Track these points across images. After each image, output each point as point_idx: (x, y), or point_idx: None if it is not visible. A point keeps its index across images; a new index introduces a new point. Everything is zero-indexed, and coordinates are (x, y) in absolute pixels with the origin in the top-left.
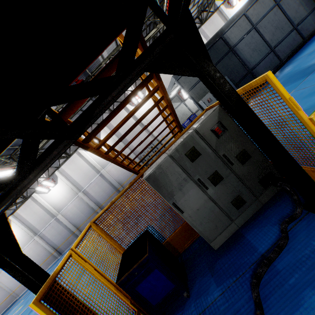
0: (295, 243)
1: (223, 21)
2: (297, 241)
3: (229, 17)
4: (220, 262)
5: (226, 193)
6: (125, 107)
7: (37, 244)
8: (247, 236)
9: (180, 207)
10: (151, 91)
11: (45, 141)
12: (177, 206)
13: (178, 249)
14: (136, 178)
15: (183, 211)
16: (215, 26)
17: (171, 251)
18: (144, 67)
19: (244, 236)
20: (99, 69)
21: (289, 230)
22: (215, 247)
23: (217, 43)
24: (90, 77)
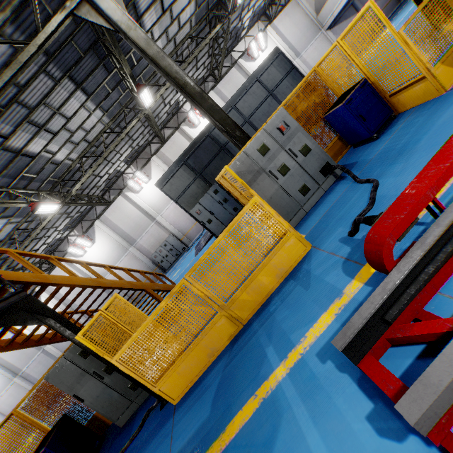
0: (142, 431)
1: (244, 77)
2: (144, 429)
3: (251, 72)
4: (116, 440)
5: (122, 379)
6: (126, 195)
7: (20, 388)
8: (137, 416)
9: (81, 397)
10: (54, 291)
11: (5, 267)
12: (77, 397)
13: (108, 421)
14: (55, 364)
15: (84, 400)
16: (235, 84)
17: (100, 424)
18: (5, 321)
19: (136, 415)
20: (69, 172)
21: (148, 417)
22: (121, 424)
23: (205, 142)
24: (58, 183)
